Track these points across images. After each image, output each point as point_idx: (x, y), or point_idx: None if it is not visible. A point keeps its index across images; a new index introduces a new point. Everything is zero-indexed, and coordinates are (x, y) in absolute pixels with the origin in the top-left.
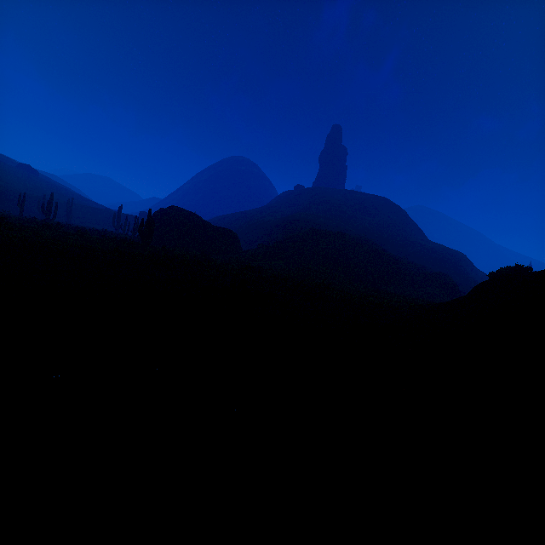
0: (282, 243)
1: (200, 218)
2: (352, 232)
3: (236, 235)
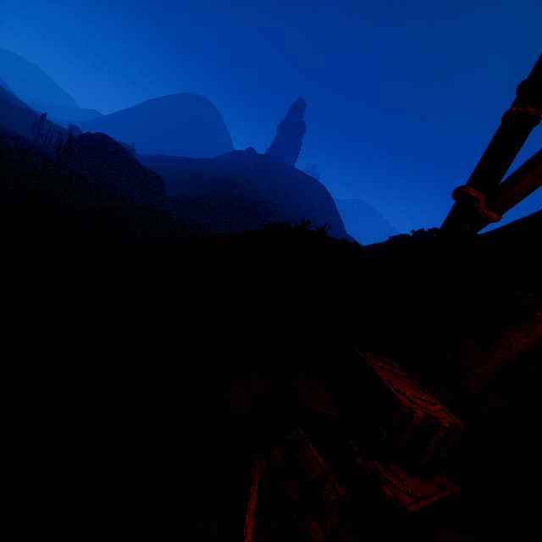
0: (204, 198)
1: (129, 154)
2: (278, 207)
3: (161, 180)
